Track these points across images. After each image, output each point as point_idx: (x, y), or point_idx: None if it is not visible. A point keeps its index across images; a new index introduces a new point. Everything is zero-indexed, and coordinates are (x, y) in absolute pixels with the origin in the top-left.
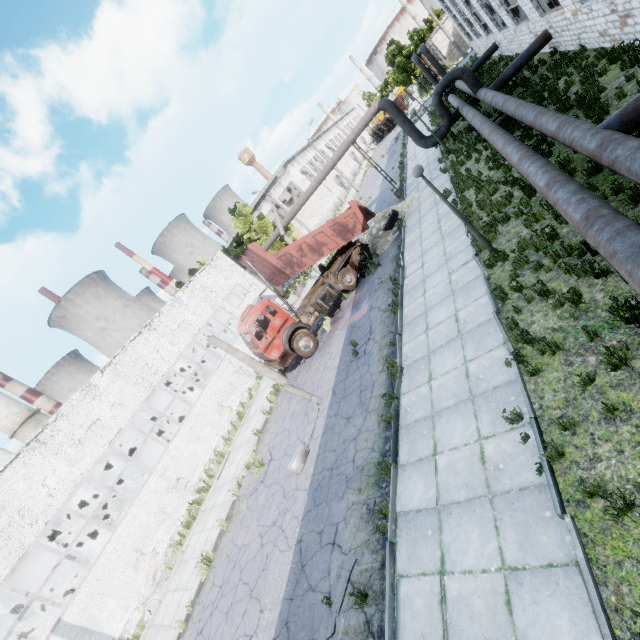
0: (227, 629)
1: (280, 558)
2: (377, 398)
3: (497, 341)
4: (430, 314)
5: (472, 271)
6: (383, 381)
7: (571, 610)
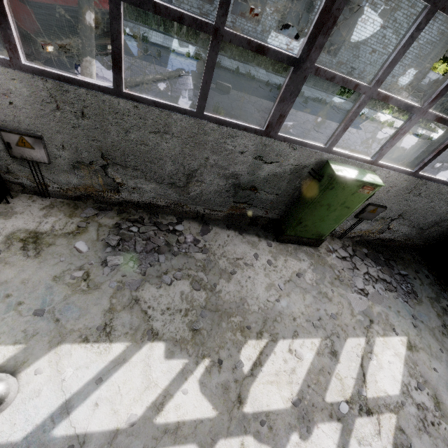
0: (293, 123)
1: (265, 103)
2: (202, 65)
3: (203, 50)
4: (168, 43)
5: (159, 34)
6: (194, 61)
7: (259, 69)
